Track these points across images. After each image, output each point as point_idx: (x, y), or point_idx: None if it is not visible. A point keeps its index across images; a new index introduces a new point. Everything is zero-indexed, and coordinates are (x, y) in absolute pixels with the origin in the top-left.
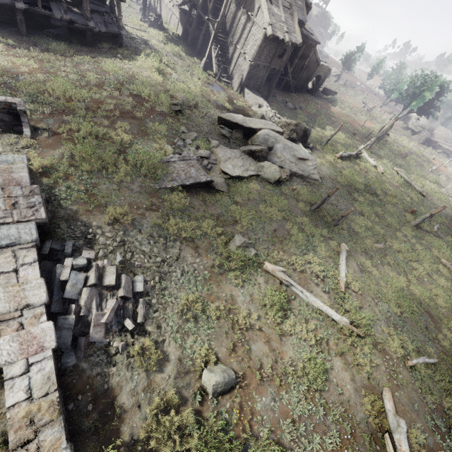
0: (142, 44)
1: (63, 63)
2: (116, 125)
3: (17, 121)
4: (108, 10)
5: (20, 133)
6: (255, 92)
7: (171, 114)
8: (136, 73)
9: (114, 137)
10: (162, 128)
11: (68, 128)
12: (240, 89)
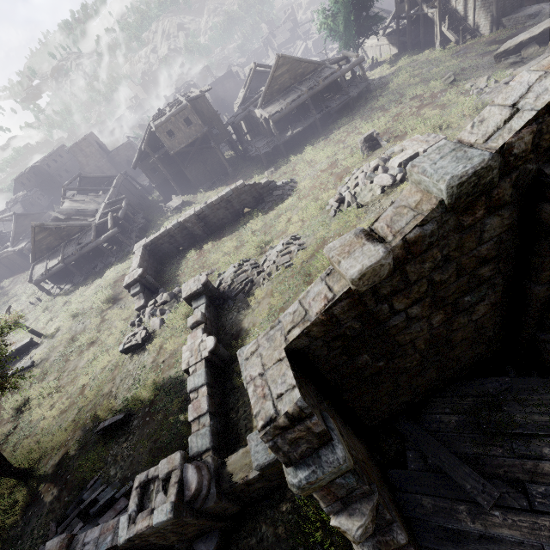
0: (381, 80)
1: (354, 124)
2: (420, 115)
3: (374, 143)
4: (350, 81)
5: (379, 148)
6: (518, 11)
7: (449, 87)
8: (399, 91)
9: (428, 116)
10: (453, 94)
11: (399, 130)
12: (495, 26)
